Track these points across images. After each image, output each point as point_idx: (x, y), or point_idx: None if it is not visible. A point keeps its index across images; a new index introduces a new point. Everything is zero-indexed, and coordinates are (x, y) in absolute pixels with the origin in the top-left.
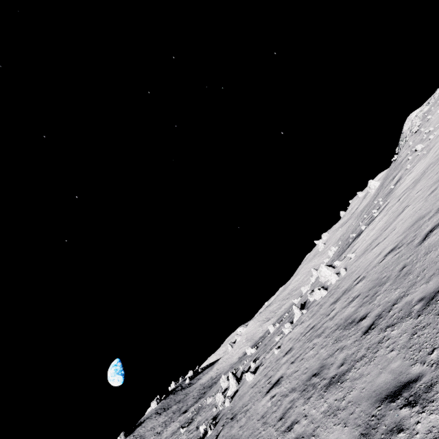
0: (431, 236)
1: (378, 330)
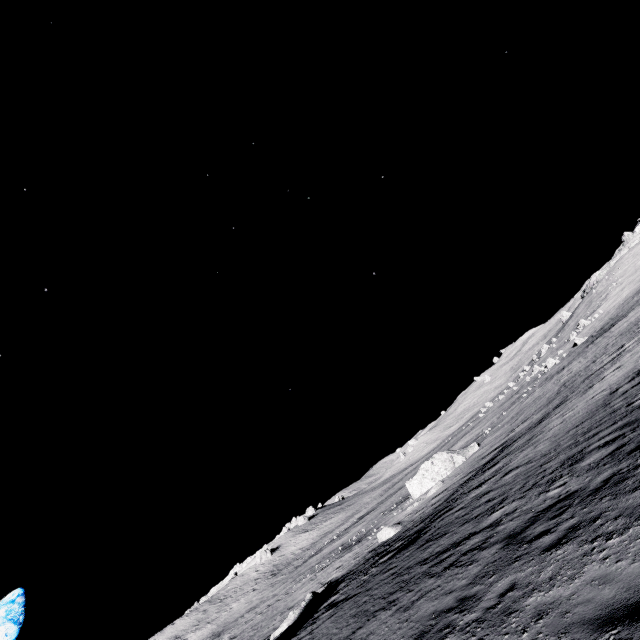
0: None
1: (636, 293)
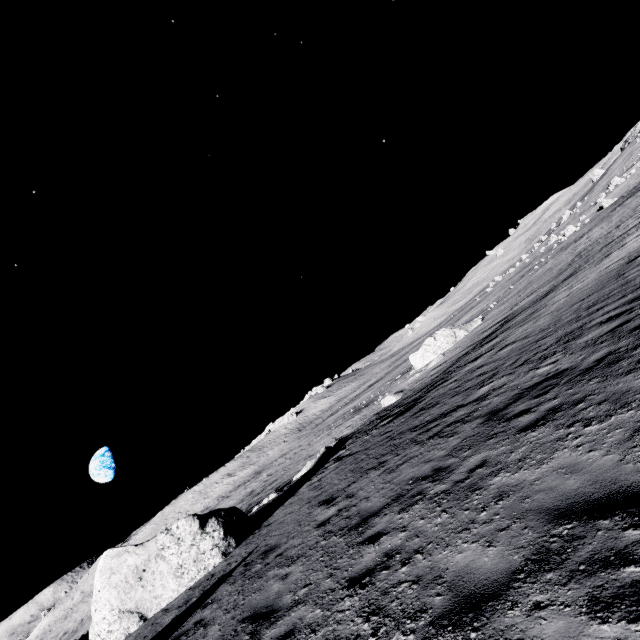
0: None
1: None
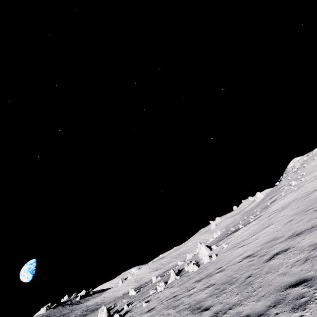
0: (275, 259)
1: None
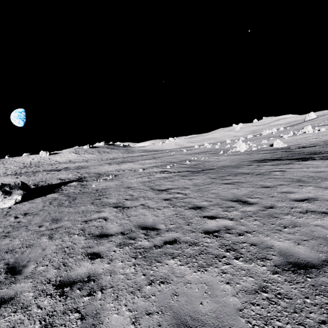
0: None
1: None
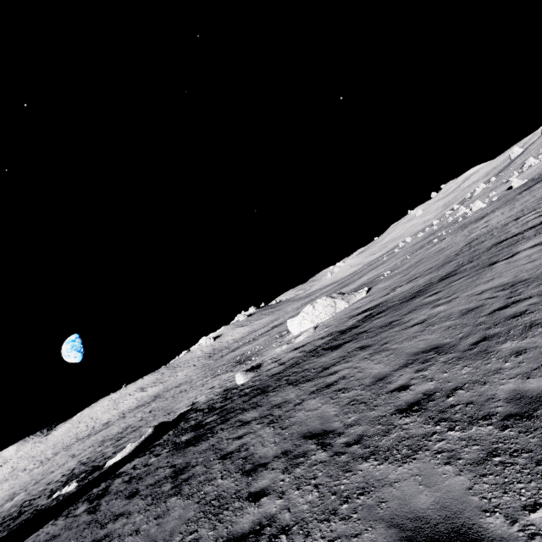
0: None
1: None
